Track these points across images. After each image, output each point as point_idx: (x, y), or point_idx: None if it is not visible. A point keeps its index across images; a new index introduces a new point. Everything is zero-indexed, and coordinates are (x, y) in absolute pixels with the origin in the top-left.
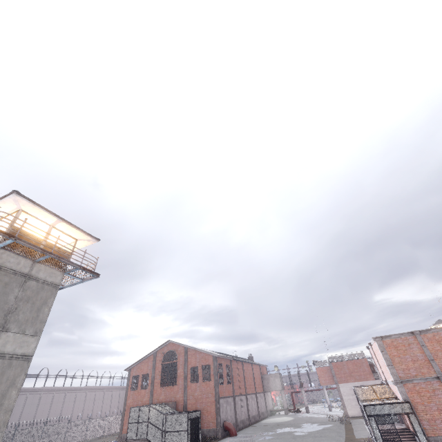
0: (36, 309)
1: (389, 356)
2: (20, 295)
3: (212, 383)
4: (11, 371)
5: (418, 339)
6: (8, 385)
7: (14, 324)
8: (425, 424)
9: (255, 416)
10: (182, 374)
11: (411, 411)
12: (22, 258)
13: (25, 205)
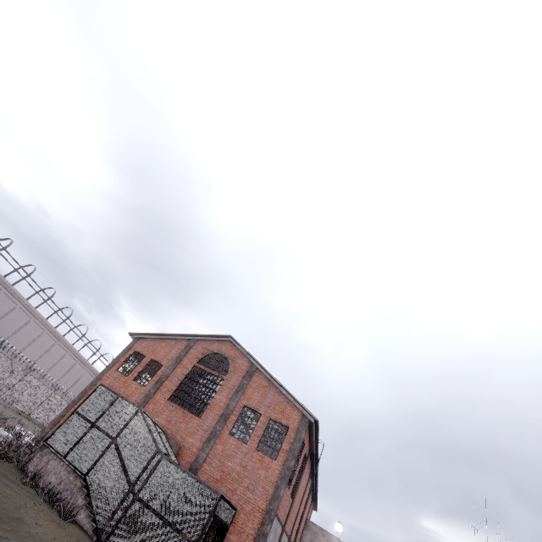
0: None
1: None
2: None
3: (276, 468)
4: None
5: None
6: None
7: None
8: None
9: None
10: (221, 406)
11: None
12: None
13: None
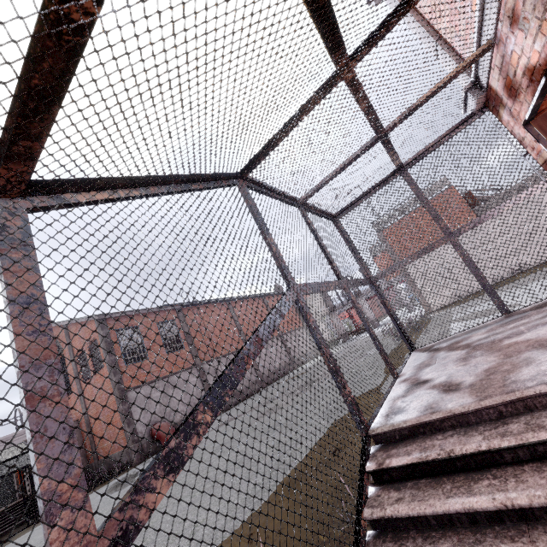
0: None
1: None
2: None
3: (106, 371)
4: None
5: None
6: None
7: None
8: None
9: (282, 367)
10: (73, 373)
11: None
12: None
13: None
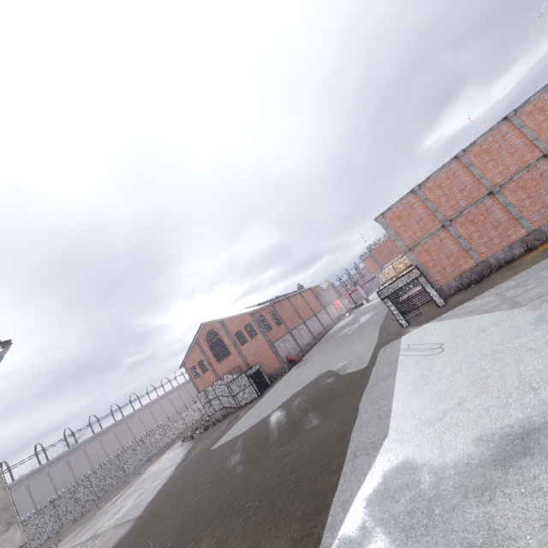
0: None
1: (394, 230)
2: None
3: (260, 336)
4: None
5: (419, 195)
6: None
7: None
8: (437, 277)
9: (321, 332)
10: (231, 344)
11: (420, 274)
12: None
13: None
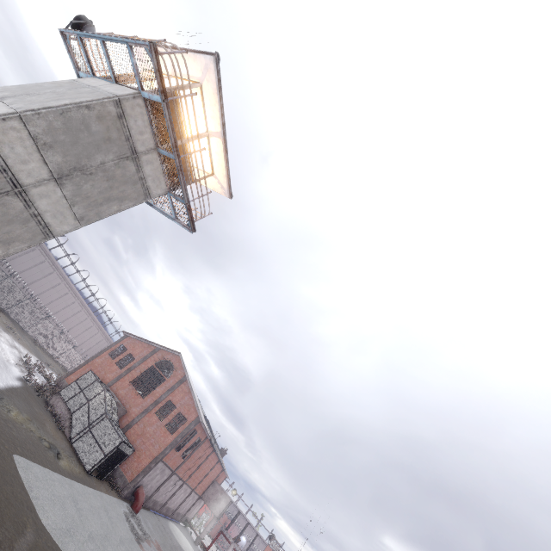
0: (108, 196)
1: None
2: (108, 165)
3: (170, 439)
4: (20, 228)
5: None
6: (3, 238)
7: (73, 187)
8: None
9: (171, 509)
10: (157, 396)
11: None
12: (150, 132)
13: (210, 83)
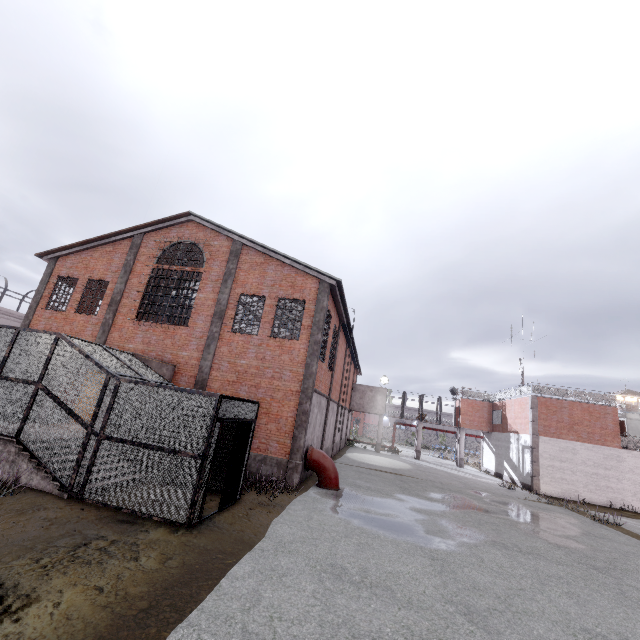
0: None
1: None
2: None
3: (301, 348)
4: None
5: None
6: None
7: None
8: None
9: (338, 443)
10: (210, 305)
11: None
12: None
13: None
